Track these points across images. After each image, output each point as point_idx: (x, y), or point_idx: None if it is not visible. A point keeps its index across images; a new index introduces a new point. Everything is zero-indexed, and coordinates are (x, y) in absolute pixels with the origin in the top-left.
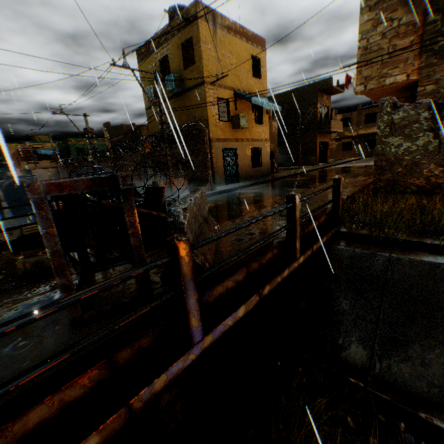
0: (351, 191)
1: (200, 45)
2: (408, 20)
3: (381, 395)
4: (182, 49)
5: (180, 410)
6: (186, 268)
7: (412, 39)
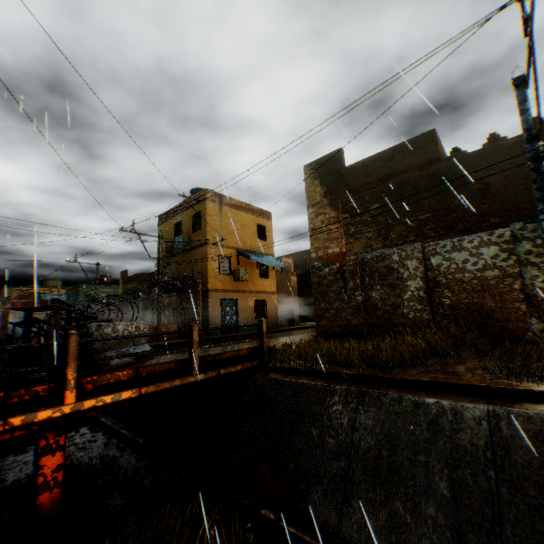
0: (309, 338)
1: (206, 216)
2: (335, 214)
3: (243, 501)
4: (193, 218)
5: (58, 510)
6: (74, 350)
7: (339, 225)
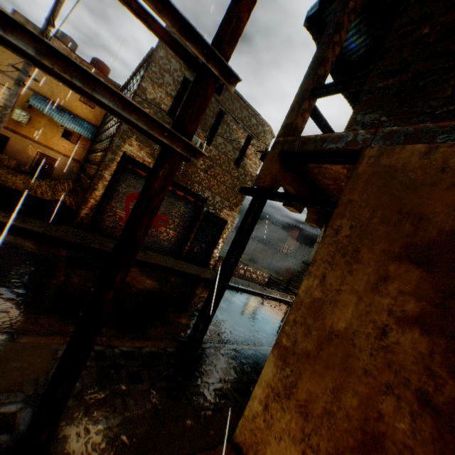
0: None
1: None
2: None
3: None
4: None
5: None
6: None
7: None
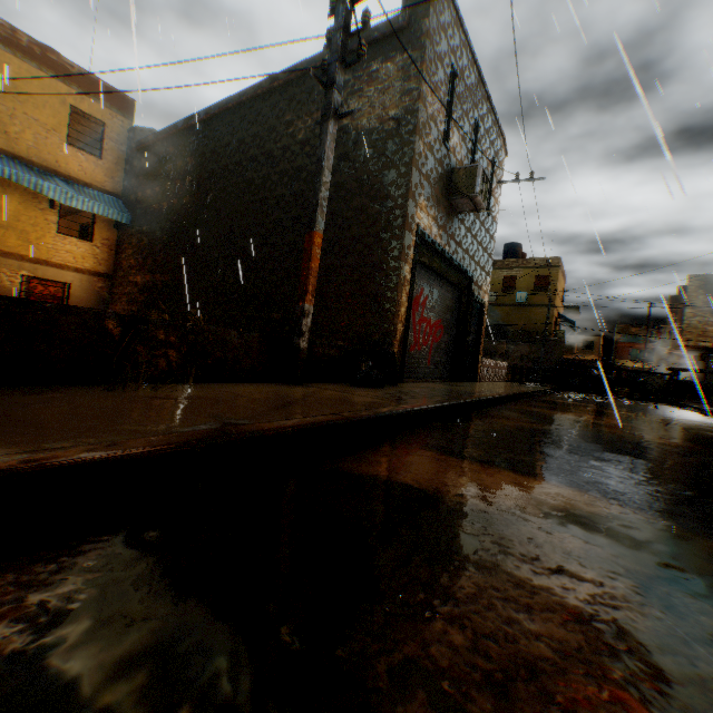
0: None
1: (556, 282)
2: (711, 320)
3: None
4: (535, 278)
5: None
6: None
7: (712, 328)
